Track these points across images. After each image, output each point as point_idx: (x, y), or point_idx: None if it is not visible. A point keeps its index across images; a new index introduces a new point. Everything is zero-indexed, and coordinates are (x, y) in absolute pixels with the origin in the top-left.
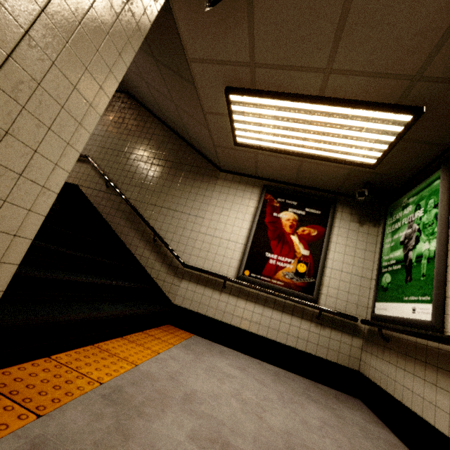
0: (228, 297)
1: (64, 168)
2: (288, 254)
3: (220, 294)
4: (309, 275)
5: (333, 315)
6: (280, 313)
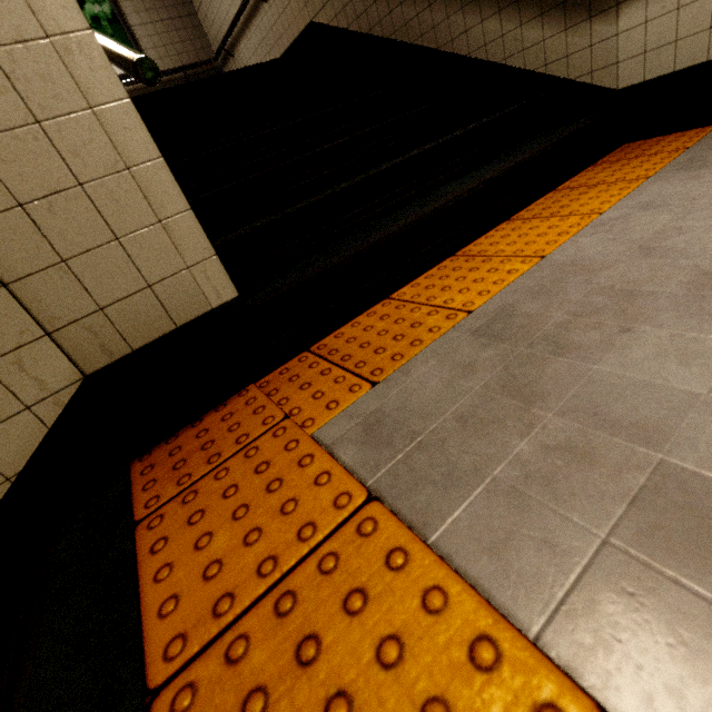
0: None
1: None
2: None
3: None
4: None
5: None
6: None
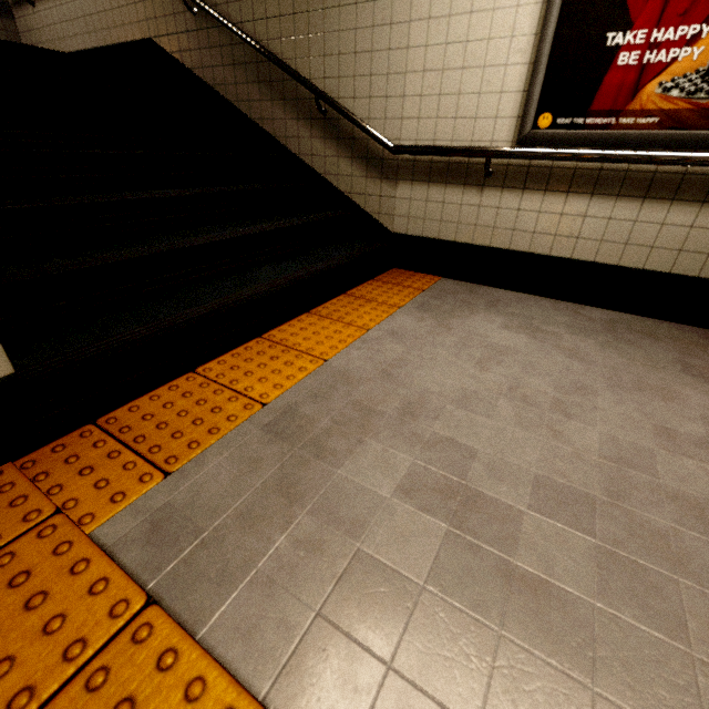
0: (500, 195)
1: None
2: (694, 5)
3: (480, 192)
4: None
5: None
6: (636, 202)
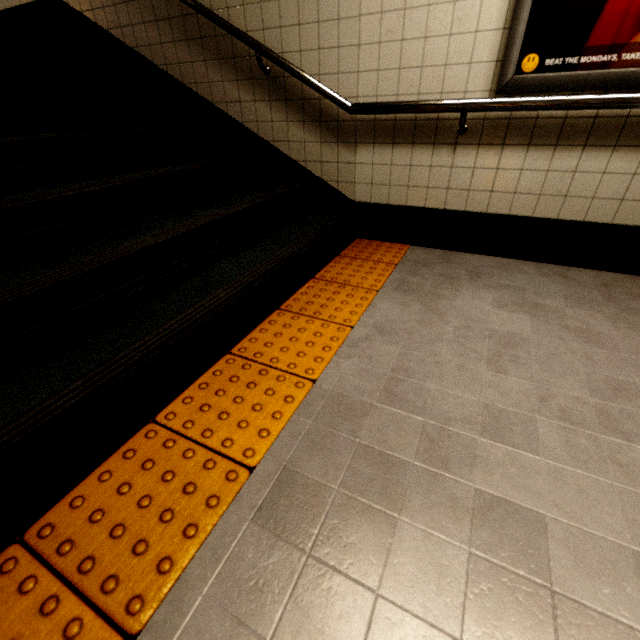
0: (476, 154)
1: None
2: None
3: (453, 152)
4: None
5: None
6: (637, 152)
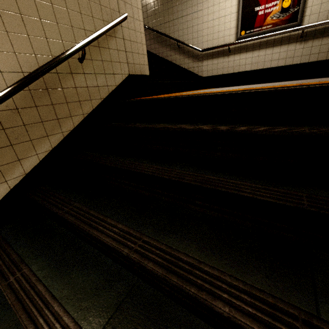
0: (234, 57)
1: (139, 9)
2: None
3: (228, 57)
4: (294, 6)
5: (314, 27)
6: (271, 48)
